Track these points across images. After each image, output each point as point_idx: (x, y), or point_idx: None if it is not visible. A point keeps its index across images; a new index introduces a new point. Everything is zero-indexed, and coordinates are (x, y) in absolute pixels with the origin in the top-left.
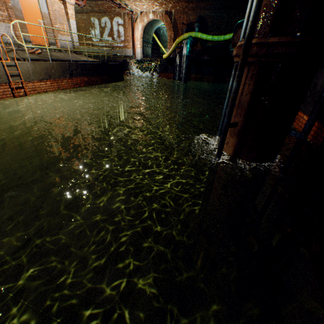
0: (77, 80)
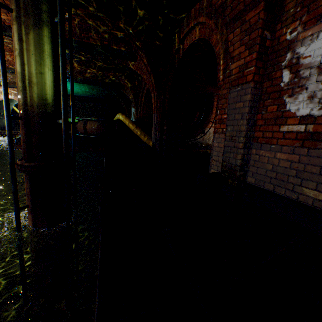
0: None
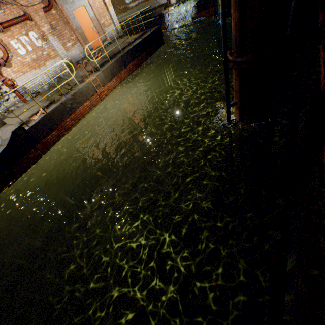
0: (130, 67)
